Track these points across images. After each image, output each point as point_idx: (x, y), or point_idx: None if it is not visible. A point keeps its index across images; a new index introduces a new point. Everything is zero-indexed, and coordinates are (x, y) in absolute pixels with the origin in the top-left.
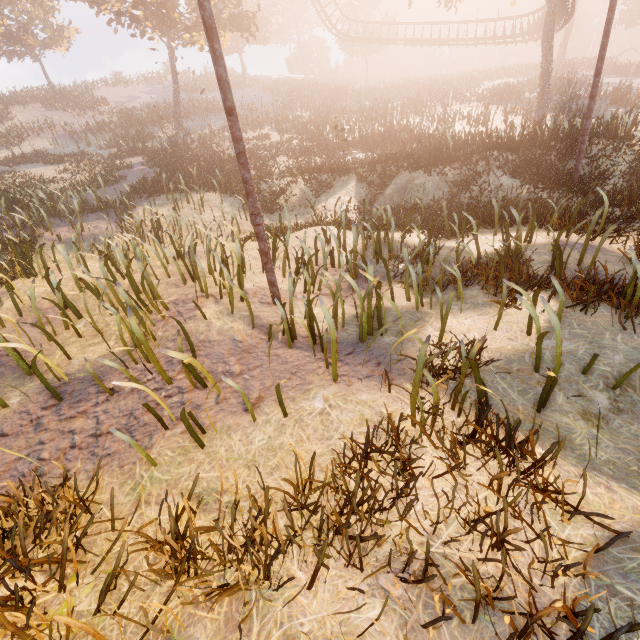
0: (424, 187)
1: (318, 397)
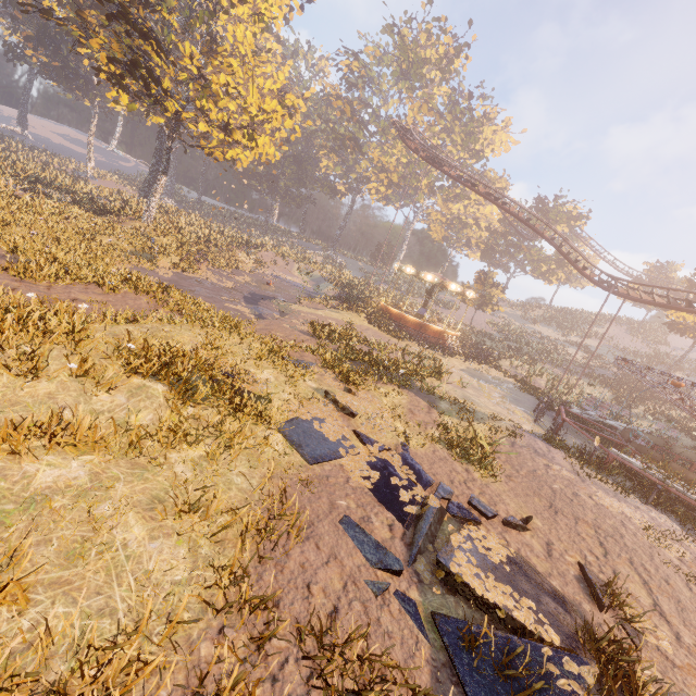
0: (681, 440)
1: None
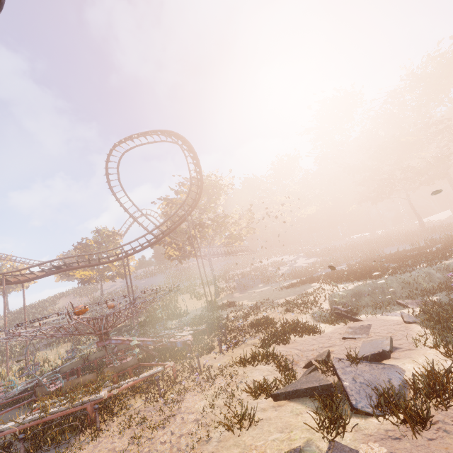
0: None
1: None
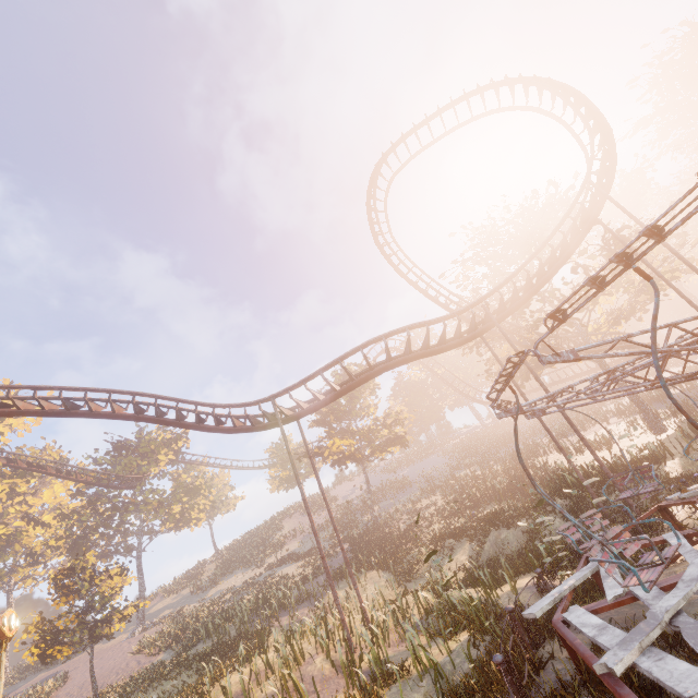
0: (507, 539)
1: (338, 697)
